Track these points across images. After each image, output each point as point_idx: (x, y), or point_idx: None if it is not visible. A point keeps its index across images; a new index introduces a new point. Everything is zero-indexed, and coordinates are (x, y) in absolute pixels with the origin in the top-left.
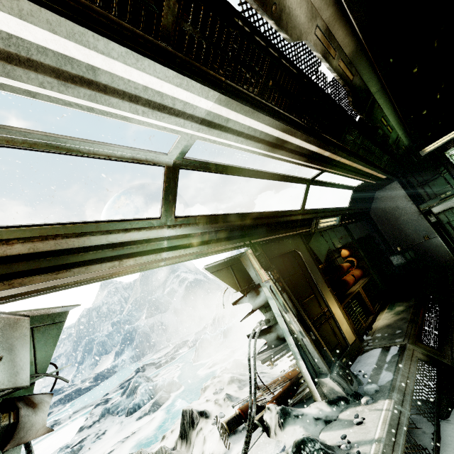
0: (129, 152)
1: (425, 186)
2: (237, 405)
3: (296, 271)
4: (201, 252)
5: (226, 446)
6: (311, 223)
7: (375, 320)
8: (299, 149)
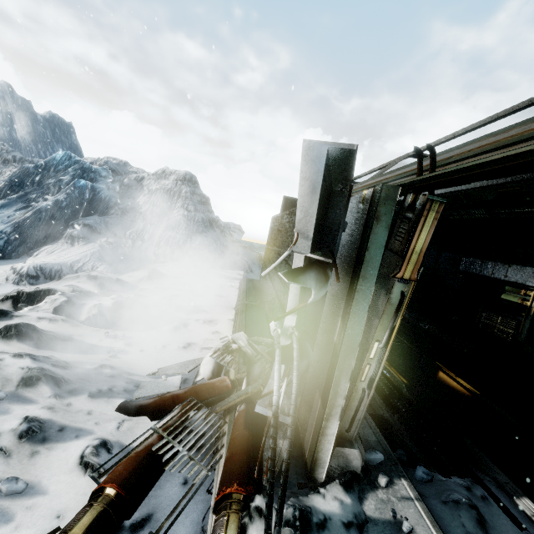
0: None
1: None
2: (71, 453)
3: None
4: None
5: None
6: None
7: None
8: None
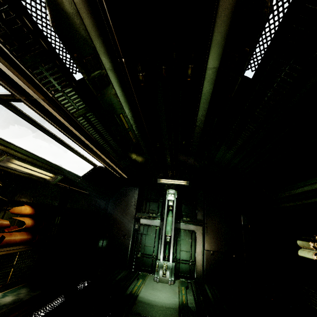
0: None
1: (148, 202)
2: None
3: None
4: None
5: None
6: None
7: None
8: None
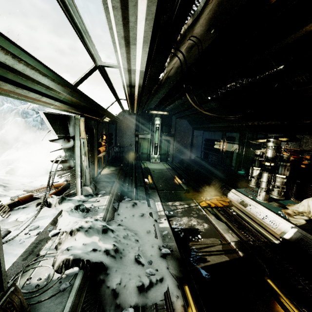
0: (94, 52)
1: (143, 125)
2: (8, 198)
3: (90, 138)
4: (67, 109)
5: (4, 216)
6: (102, 117)
7: (102, 171)
8: (133, 91)
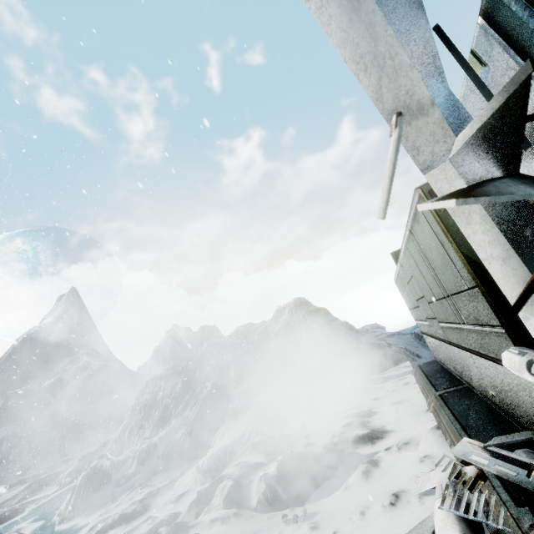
0: None
1: None
2: None
3: None
4: None
5: None
6: None
7: None
8: None
